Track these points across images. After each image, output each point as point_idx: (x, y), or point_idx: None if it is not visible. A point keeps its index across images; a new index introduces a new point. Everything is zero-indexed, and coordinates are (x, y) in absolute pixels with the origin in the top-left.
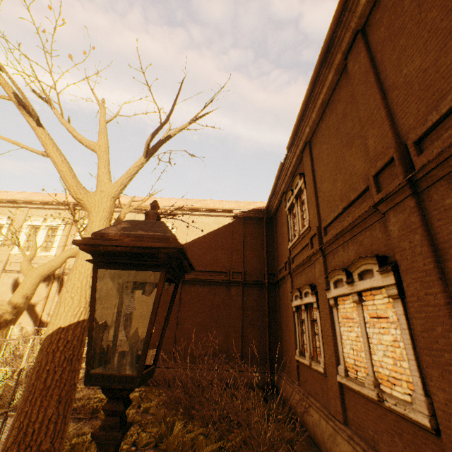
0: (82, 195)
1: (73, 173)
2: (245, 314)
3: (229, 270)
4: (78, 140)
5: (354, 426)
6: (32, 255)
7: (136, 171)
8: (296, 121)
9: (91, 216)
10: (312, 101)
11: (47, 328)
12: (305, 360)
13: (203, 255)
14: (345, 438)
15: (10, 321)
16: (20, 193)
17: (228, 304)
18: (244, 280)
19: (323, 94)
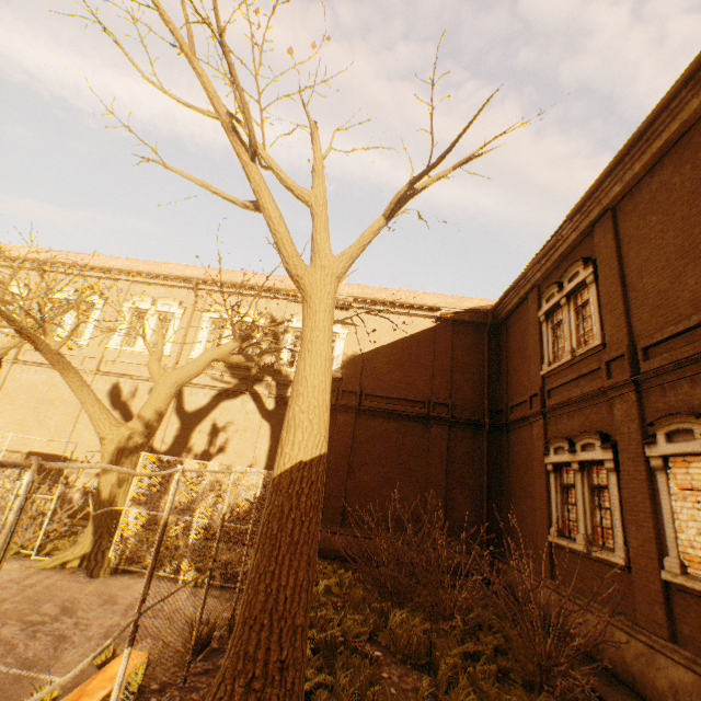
0: (302, 271)
1: (290, 236)
2: (451, 468)
3: (427, 399)
4: (286, 186)
5: (693, 646)
6: (160, 353)
7: (370, 239)
8: (601, 173)
9: (311, 303)
10: (642, 142)
11: (279, 461)
12: (575, 544)
13: (389, 373)
14: (680, 662)
15: (141, 445)
16: (114, 258)
17: (425, 451)
18: (451, 416)
19: (671, 131)
